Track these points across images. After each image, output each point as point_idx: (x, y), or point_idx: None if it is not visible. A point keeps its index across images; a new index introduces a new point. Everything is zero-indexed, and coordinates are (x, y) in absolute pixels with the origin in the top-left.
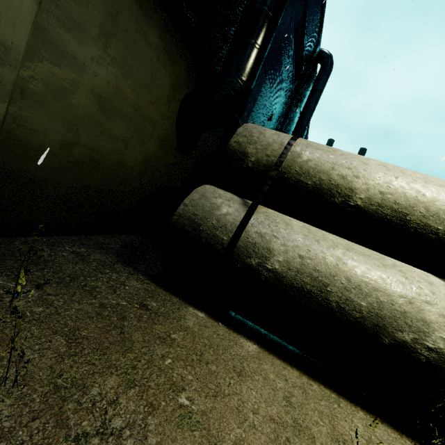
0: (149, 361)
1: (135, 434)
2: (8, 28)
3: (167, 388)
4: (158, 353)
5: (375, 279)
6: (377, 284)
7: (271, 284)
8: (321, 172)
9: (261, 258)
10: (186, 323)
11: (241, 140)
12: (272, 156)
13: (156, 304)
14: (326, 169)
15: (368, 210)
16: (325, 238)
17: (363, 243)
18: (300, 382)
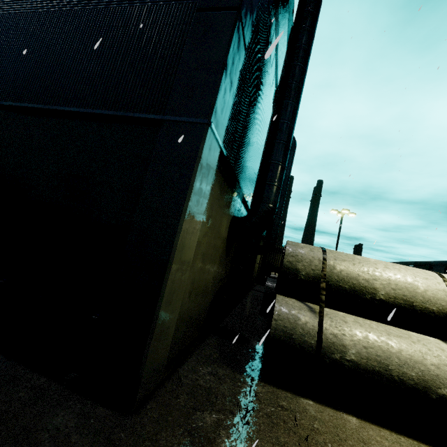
0: None
1: None
2: (190, 253)
3: None
4: (321, 441)
5: (413, 355)
6: (415, 358)
7: (353, 370)
8: (352, 278)
9: (341, 353)
10: (311, 413)
11: (291, 260)
12: (316, 270)
13: (285, 403)
14: (354, 276)
15: (388, 301)
16: (372, 329)
17: (391, 322)
18: (394, 438)
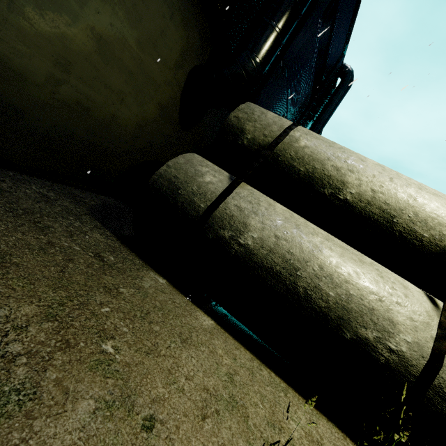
0: (83, 303)
1: (33, 364)
2: None
3: (94, 332)
4: (97, 299)
5: (348, 272)
6: (350, 276)
7: (240, 259)
8: (316, 160)
9: (235, 231)
10: (142, 283)
11: (241, 116)
12: (270, 137)
13: (114, 259)
14: (321, 158)
15: (356, 206)
16: (306, 225)
17: (346, 240)
18: (250, 364)
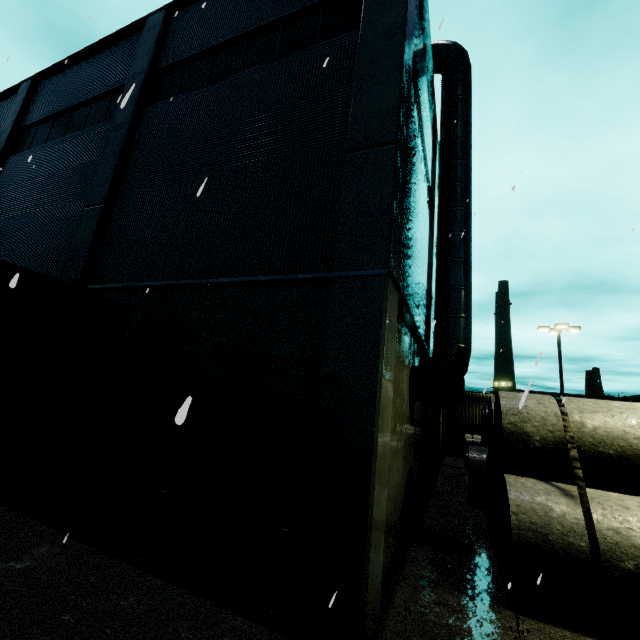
0: None
1: None
2: (388, 431)
3: None
4: None
5: None
6: None
7: None
8: (616, 438)
9: (635, 559)
10: None
11: (513, 420)
12: (556, 431)
13: None
14: (619, 434)
15: None
16: None
17: None
18: None
